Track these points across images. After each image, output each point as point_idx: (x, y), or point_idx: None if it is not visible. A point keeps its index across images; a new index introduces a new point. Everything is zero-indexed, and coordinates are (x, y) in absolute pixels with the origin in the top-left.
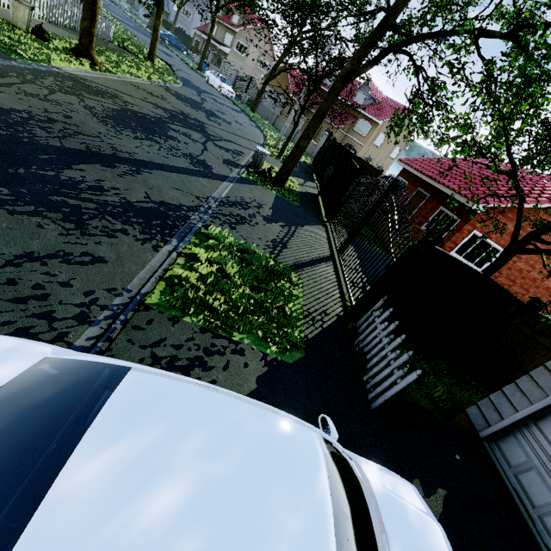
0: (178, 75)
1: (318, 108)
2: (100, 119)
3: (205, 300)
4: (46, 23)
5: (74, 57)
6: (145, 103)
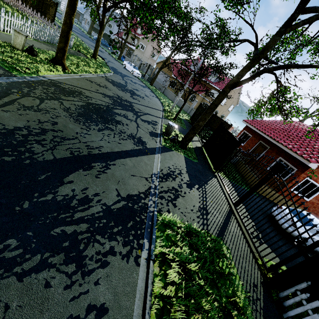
0: (109, 65)
1: (213, 102)
2: (75, 118)
3: None
4: (33, 41)
5: (52, 65)
6: (97, 94)
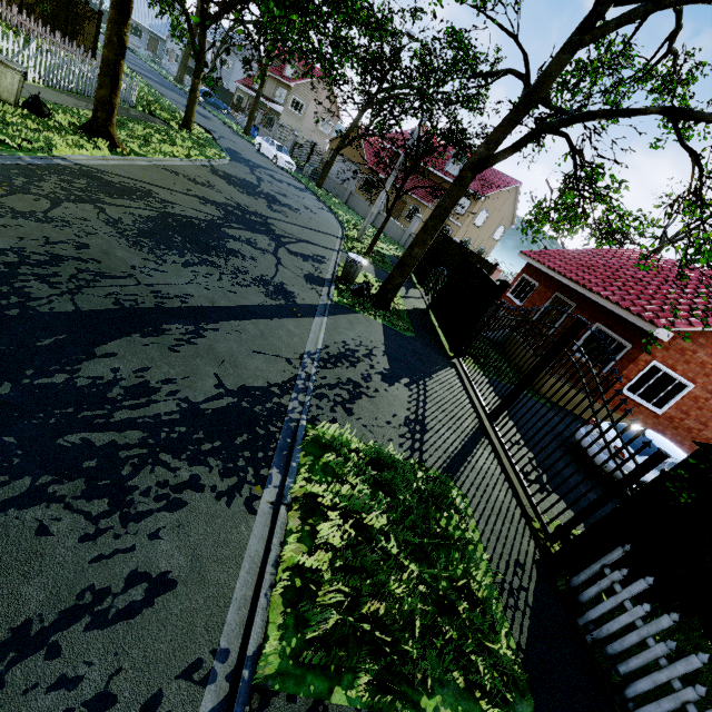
0: (222, 145)
1: (439, 204)
2: (130, 240)
3: (357, 626)
4: (43, 88)
5: (85, 137)
6: (188, 199)
